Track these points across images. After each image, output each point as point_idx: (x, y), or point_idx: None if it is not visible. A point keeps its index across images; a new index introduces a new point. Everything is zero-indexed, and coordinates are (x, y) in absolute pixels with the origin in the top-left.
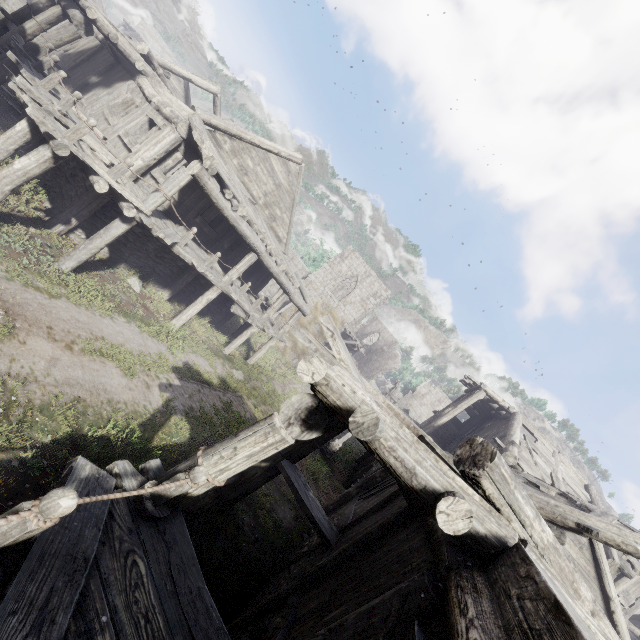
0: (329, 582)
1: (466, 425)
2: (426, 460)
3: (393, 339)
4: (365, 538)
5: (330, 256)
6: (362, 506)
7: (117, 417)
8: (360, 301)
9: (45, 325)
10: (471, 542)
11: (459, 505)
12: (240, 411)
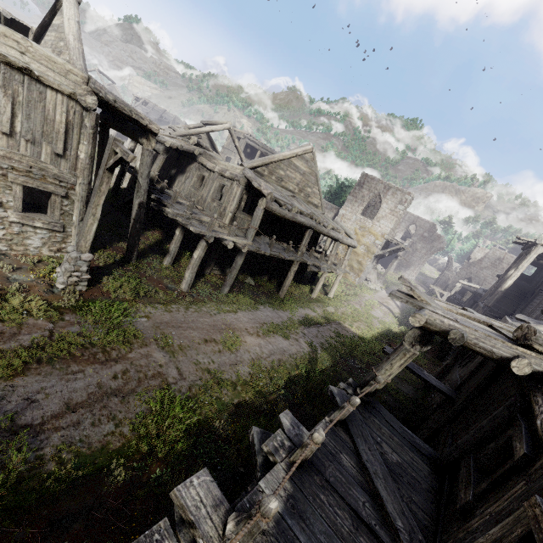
0: (464, 415)
1: (535, 277)
2: (497, 344)
3: (430, 224)
4: (476, 389)
5: (347, 185)
6: (463, 371)
7: (297, 362)
8: (390, 212)
9: (244, 329)
10: (536, 376)
11: (522, 361)
12: (345, 333)
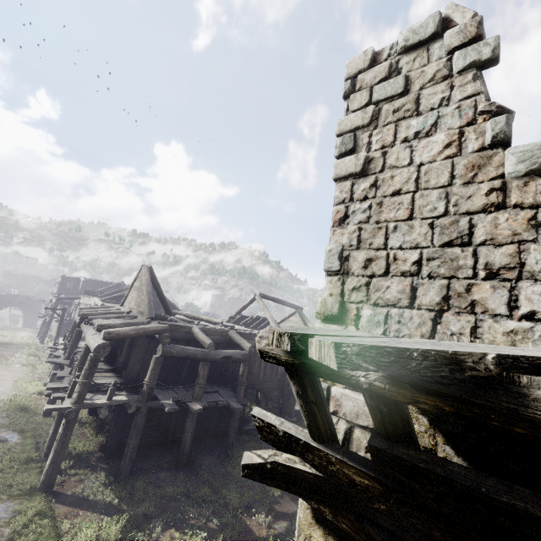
0: None
1: None
2: None
3: None
4: None
5: None
6: None
7: None
8: None
9: None
10: None
11: None
12: None
